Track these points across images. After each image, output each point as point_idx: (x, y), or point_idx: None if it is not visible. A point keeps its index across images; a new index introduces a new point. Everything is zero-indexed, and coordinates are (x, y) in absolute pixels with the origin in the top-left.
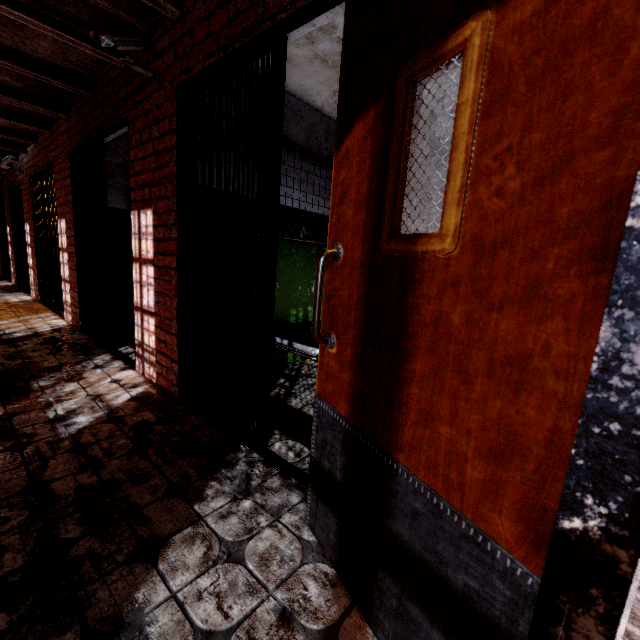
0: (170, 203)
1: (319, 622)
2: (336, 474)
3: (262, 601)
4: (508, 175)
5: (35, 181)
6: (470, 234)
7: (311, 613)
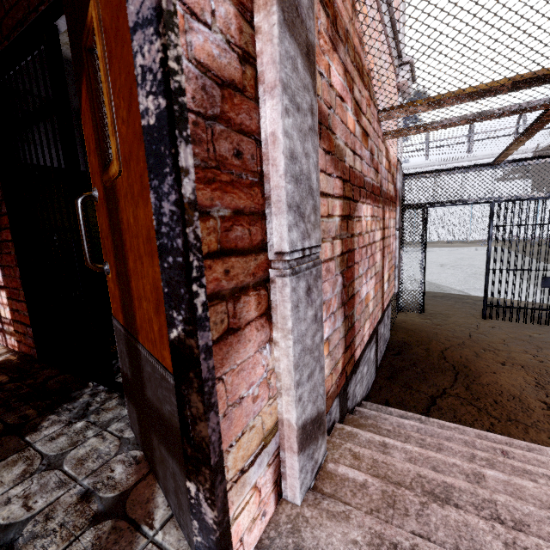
0: None
1: (116, 491)
2: (128, 374)
3: (68, 490)
4: (122, 108)
5: None
6: (123, 155)
7: (111, 486)
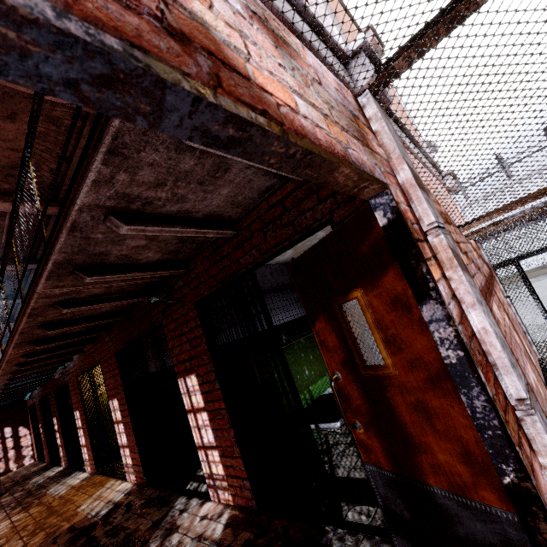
0: (208, 367)
1: None
2: (404, 513)
3: None
4: (399, 343)
5: (82, 377)
6: (398, 365)
7: None
